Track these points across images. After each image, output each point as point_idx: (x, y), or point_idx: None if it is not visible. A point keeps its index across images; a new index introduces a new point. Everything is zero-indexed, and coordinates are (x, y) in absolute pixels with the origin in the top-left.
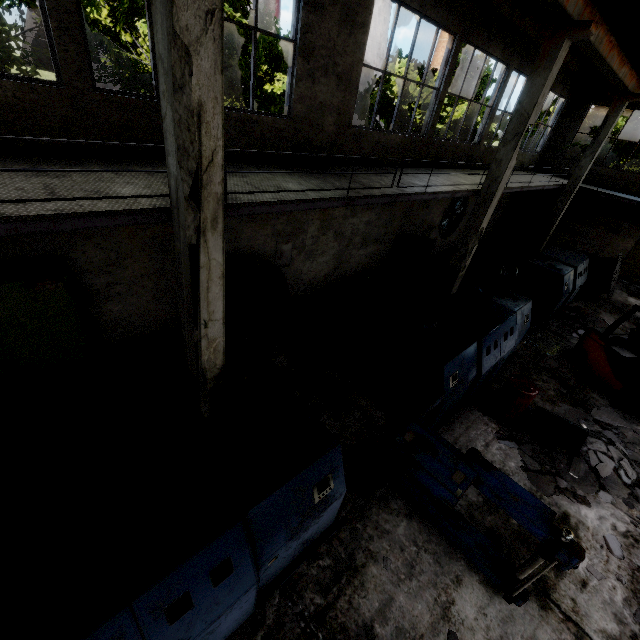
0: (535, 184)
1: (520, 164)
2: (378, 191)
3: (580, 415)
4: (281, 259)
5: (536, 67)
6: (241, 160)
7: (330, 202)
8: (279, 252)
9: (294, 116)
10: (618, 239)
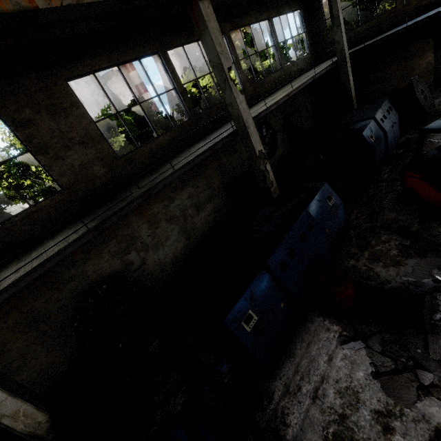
0: (301, 83)
1: (298, 71)
2: (126, 201)
3: (431, 264)
4: (134, 264)
5: (199, 33)
6: (46, 236)
7: (78, 242)
8: (128, 262)
9: (65, 186)
10: (416, 61)
